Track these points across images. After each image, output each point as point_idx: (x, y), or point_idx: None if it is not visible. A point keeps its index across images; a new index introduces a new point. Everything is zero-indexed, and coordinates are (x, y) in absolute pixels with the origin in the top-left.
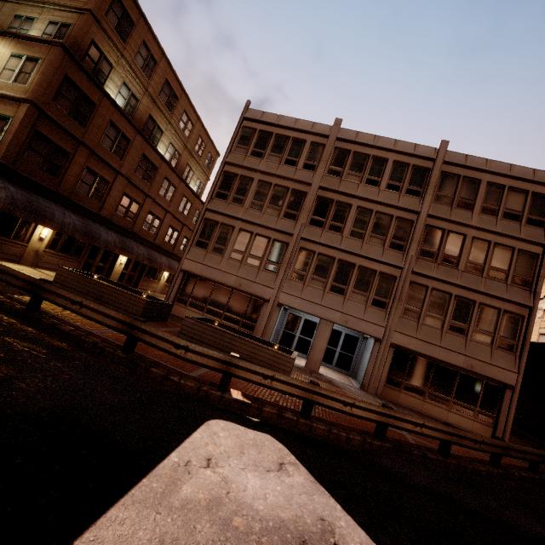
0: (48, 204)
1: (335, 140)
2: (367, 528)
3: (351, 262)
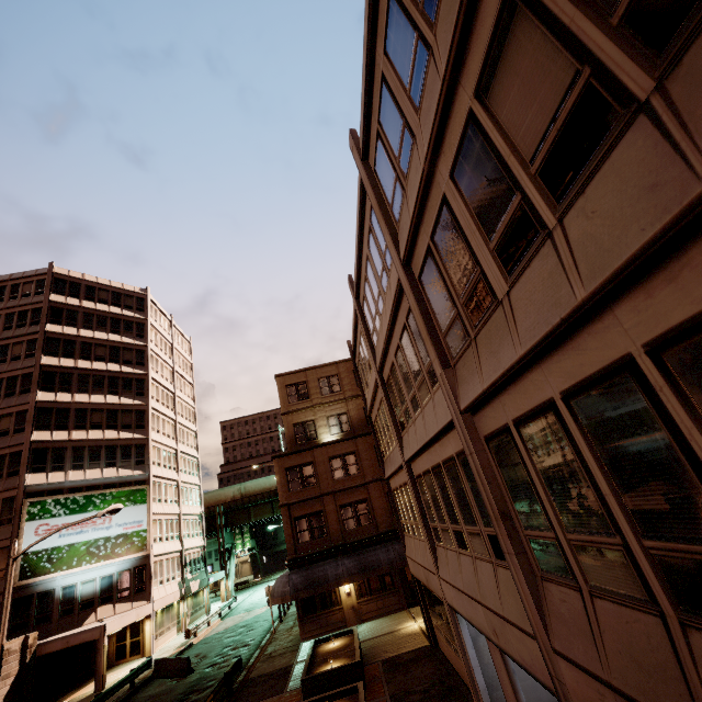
0: (322, 568)
1: (356, 304)
2: None
3: (437, 464)
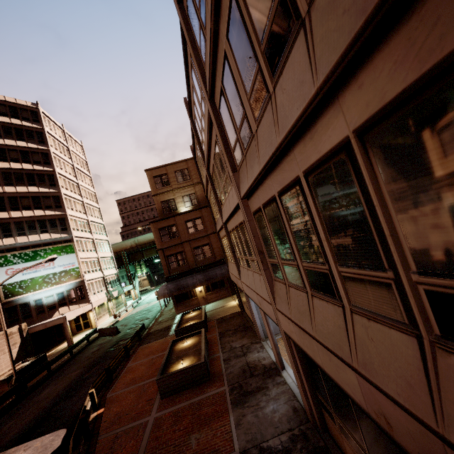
0: (185, 280)
1: (191, 121)
2: None
3: (236, 226)
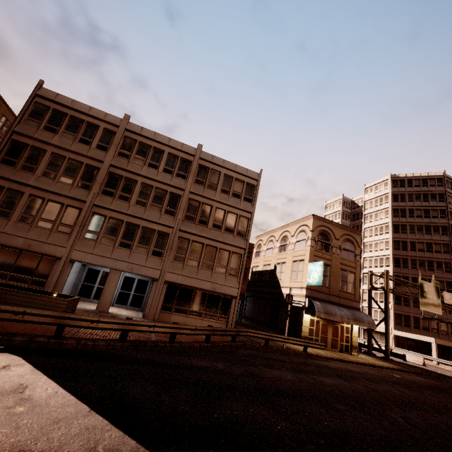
0: None
1: (124, 130)
2: (61, 382)
3: (136, 224)
